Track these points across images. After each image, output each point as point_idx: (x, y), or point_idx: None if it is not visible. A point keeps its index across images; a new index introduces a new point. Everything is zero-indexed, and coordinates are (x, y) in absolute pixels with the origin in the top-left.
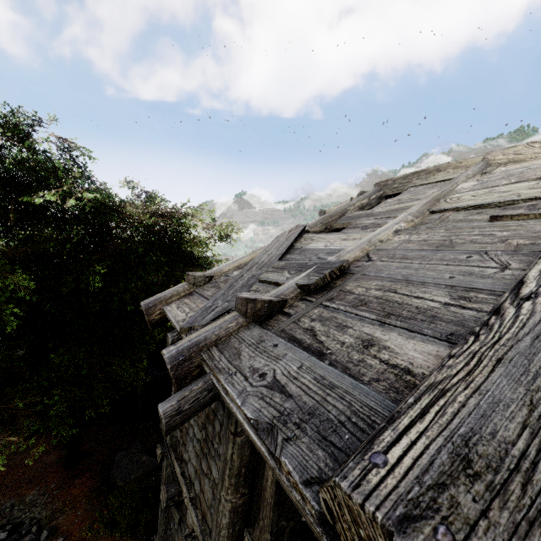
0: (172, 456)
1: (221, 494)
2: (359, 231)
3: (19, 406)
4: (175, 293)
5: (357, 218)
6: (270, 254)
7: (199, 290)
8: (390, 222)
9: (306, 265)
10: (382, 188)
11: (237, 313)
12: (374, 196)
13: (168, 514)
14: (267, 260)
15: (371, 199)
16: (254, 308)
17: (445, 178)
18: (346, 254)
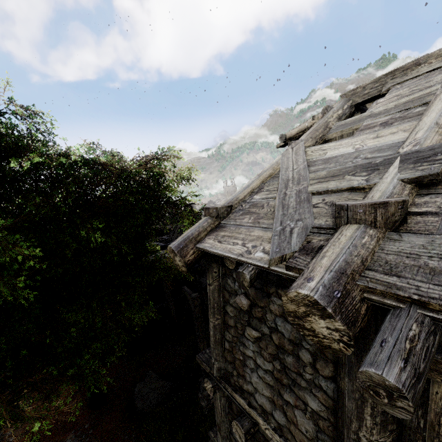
0: (228, 388)
1: (361, 434)
2: (386, 126)
3: (54, 373)
4: (201, 229)
5: (357, 122)
6: (293, 169)
7: (228, 221)
8: (438, 105)
9: (373, 163)
10: (350, 98)
11: (357, 225)
12: (345, 106)
13: (230, 440)
14: (297, 175)
15: (344, 109)
16: (386, 214)
17: (436, 67)
18: (425, 140)
